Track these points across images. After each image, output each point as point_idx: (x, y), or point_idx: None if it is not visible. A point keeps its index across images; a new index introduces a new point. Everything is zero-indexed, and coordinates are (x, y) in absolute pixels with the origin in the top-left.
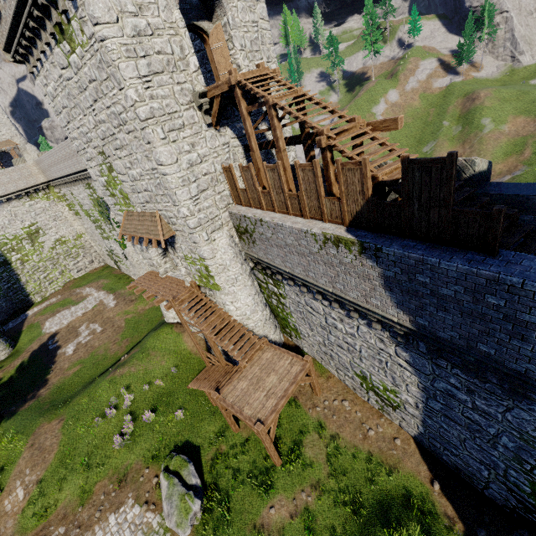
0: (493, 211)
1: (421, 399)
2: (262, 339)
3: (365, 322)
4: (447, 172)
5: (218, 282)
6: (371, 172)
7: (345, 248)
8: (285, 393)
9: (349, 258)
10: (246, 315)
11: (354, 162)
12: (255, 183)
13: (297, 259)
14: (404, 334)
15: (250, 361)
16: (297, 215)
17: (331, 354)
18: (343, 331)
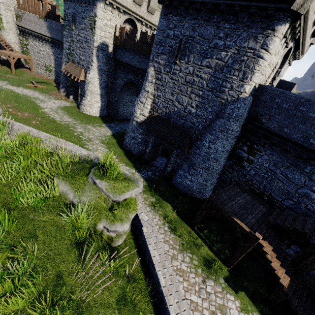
0: (59, 15)
1: (54, 63)
2: (17, 51)
3: (46, 44)
4: (55, 8)
5: (4, 26)
6: (49, 8)
7: (42, 20)
8: (21, 56)
9: (43, 22)
10: (12, 43)
11: (46, 3)
12: (26, 3)
13: (33, 24)
14: (51, 43)
15: (11, 51)
16: (35, 14)
17: (39, 63)
18: (42, 50)
